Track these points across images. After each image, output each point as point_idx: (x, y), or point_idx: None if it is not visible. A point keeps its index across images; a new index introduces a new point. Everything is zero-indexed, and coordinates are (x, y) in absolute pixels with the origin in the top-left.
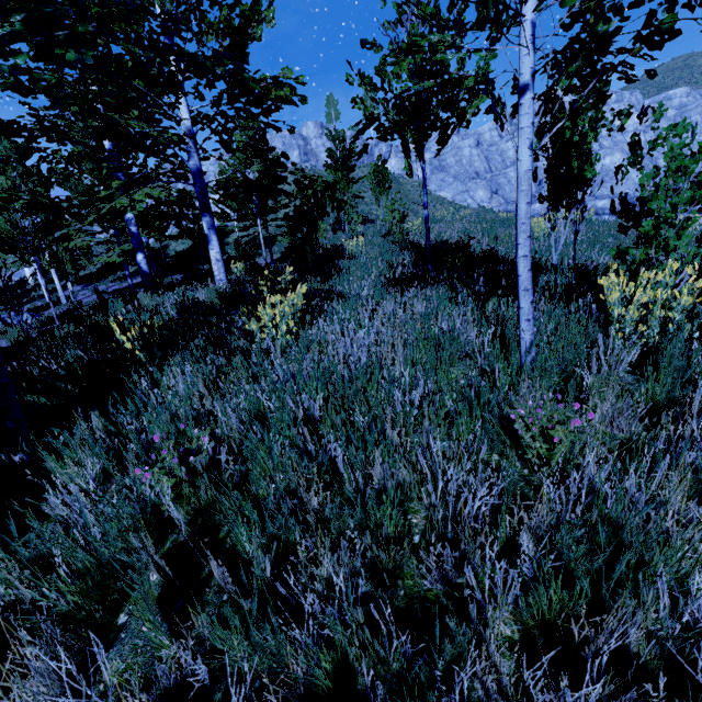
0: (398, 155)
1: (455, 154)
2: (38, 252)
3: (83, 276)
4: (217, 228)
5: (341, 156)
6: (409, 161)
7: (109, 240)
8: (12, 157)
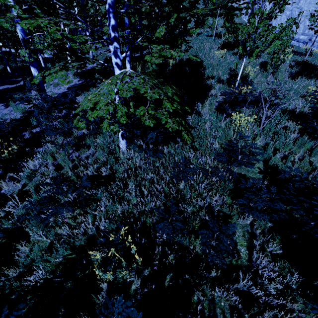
0: None
1: None
2: None
3: None
4: None
5: None
6: None
7: None
8: None
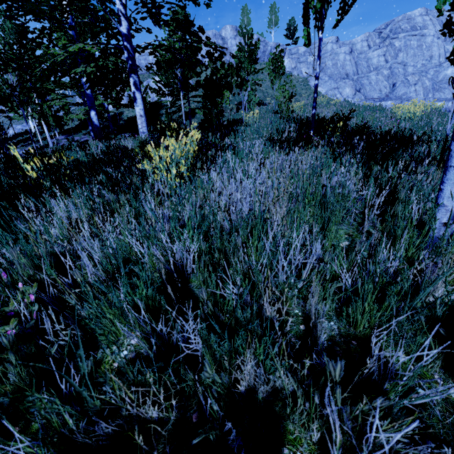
0: (290, 56)
1: (333, 58)
2: (23, 105)
3: (66, 130)
4: (155, 101)
5: (248, 50)
6: (308, 30)
7: (78, 103)
8: (13, 35)
